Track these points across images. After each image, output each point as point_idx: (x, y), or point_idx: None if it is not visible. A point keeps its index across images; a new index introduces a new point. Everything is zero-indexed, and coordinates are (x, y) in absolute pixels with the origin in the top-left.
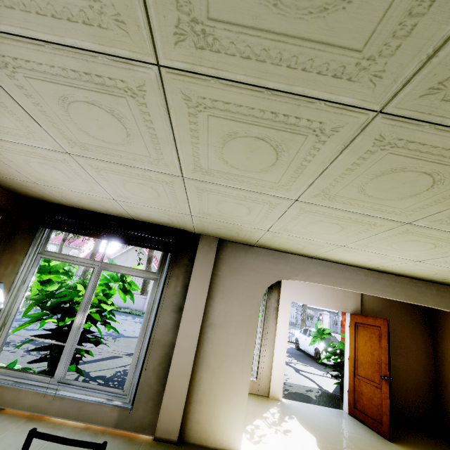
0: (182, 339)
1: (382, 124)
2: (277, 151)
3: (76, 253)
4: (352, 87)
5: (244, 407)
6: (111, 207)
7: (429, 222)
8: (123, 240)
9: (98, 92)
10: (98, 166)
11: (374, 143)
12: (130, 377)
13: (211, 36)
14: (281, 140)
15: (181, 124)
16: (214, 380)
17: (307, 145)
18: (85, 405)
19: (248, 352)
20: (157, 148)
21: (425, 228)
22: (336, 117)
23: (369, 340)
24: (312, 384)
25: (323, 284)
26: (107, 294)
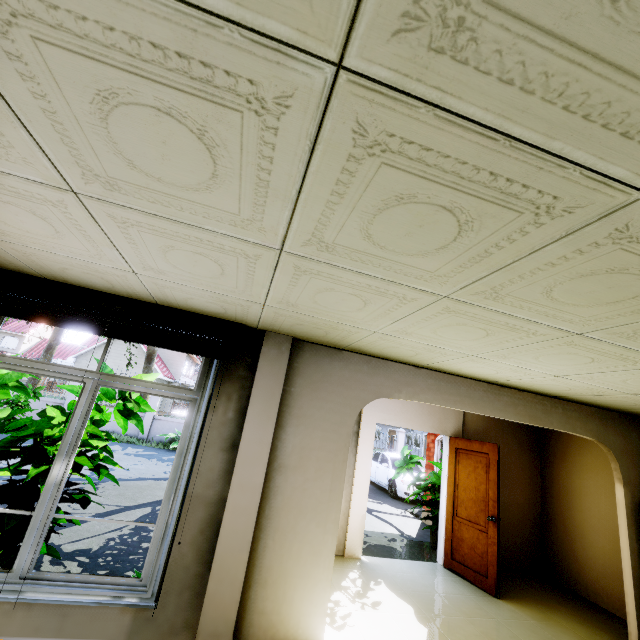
0: (237, 492)
1: (639, 211)
2: (461, 229)
3: (15, 343)
4: (637, 154)
5: (328, 582)
6: (122, 283)
7: (606, 334)
8: (138, 338)
9: (189, 94)
10: (126, 220)
11: (609, 234)
12: (152, 556)
13: (468, 32)
14: (478, 215)
15: (326, 170)
16: (286, 548)
17: (513, 226)
18: (73, 611)
19: (334, 504)
20: (260, 202)
21: (595, 341)
22: (583, 192)
23: (474, 471)
24: (390, 528)
25: (434, 403)
26: (100, 422)
